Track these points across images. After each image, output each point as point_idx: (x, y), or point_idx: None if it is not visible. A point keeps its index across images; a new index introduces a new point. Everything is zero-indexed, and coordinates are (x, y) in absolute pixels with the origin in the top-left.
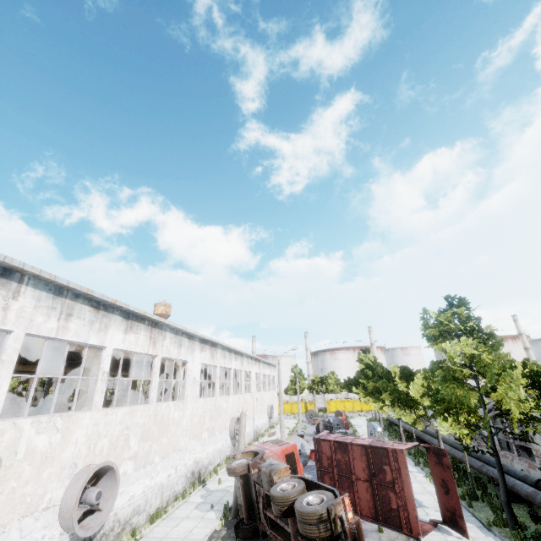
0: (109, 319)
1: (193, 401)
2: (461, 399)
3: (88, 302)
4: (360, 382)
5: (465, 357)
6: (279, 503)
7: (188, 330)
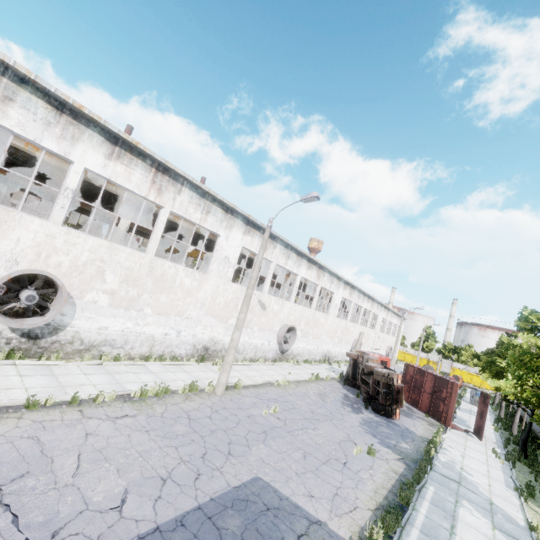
0: (302, 261)
1: (332, 317)
2: None
3: (295, 252)
4: None
5: (537, 349)
6: (368, 368)
7: (338, 274)
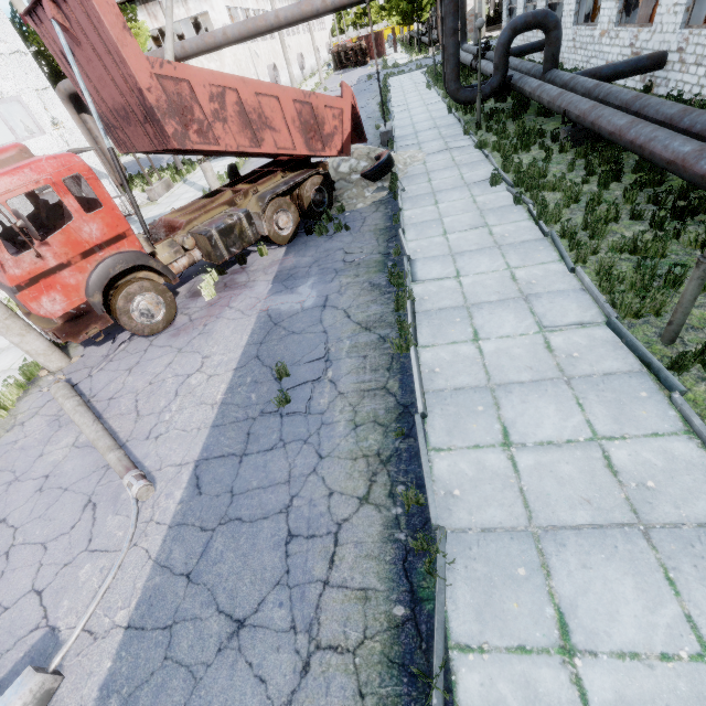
0: None
1: (303, 36)
2: None
3: None
4: None
5: None
6: (349, 48)
7: None
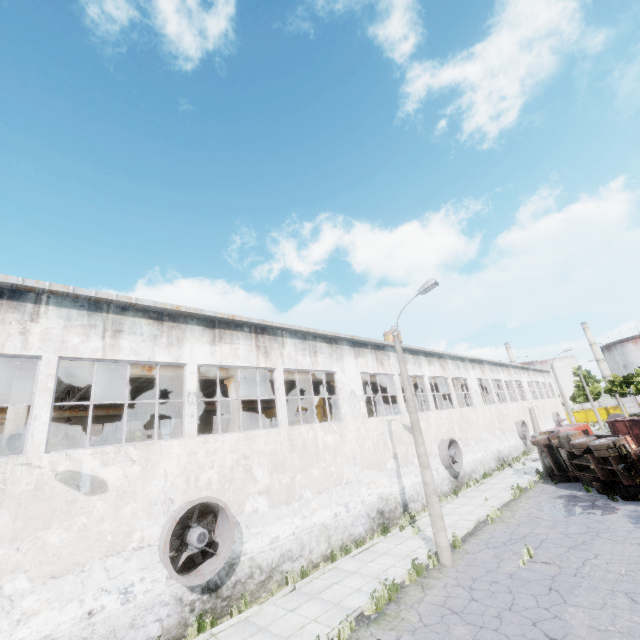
0: (419, 359)
1: (480, 407)
2: None
3: (409, 352)
4: None
5: None
6: (578, 447)
7: (460, 355)
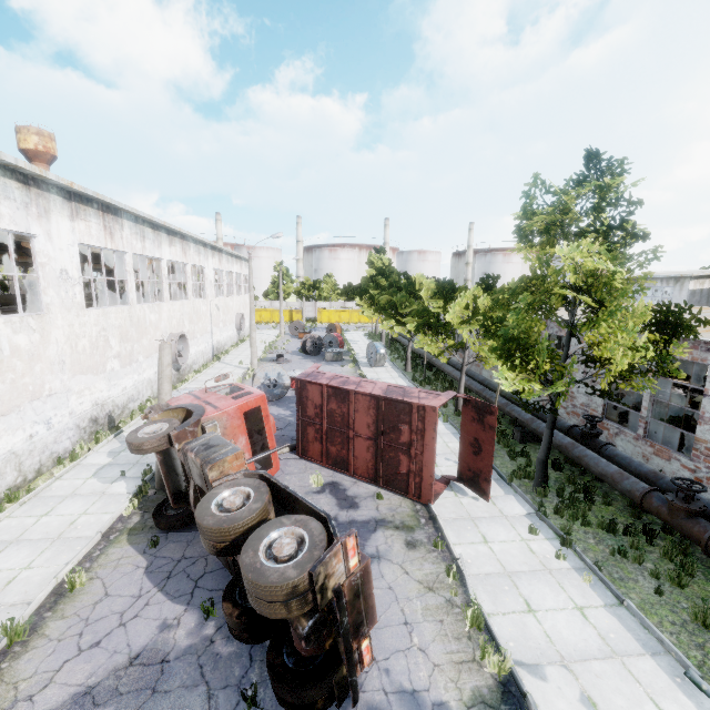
0: None
1: (69, 315)
2: (532, 335)
3: None
4: (367, 292)
5: (578, 275)
6: (211, 537)
7: (9, 159)
